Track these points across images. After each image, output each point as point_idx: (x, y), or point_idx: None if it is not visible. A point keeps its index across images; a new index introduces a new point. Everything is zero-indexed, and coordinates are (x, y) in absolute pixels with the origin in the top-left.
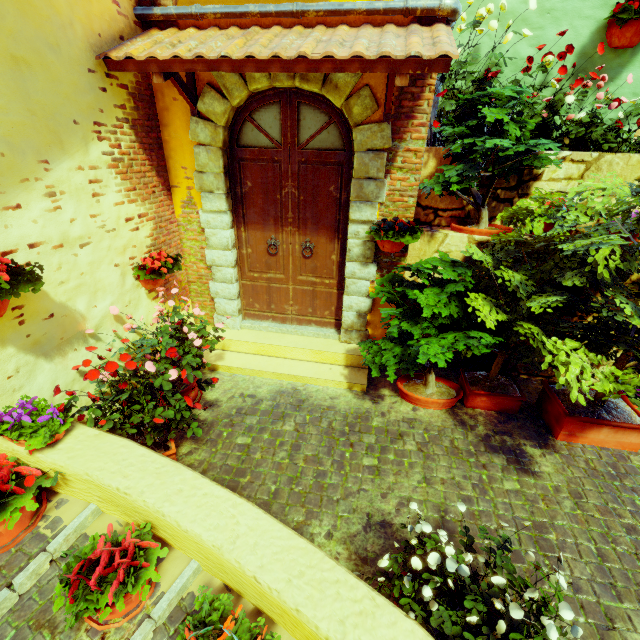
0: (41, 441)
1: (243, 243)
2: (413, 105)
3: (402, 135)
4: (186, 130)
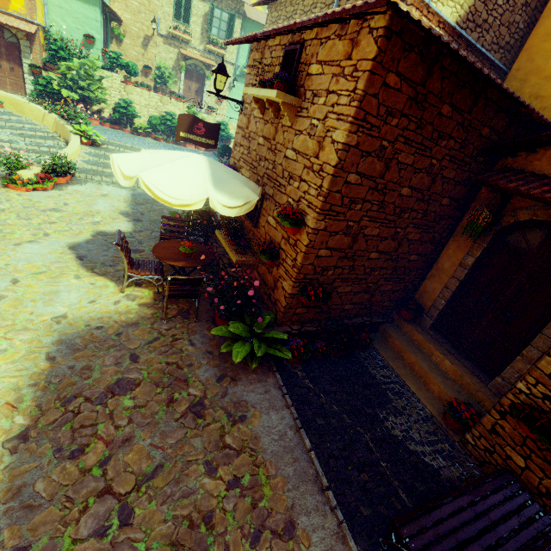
0: None
1: None
2: (34, 39)
3: (33, 45)
4: None
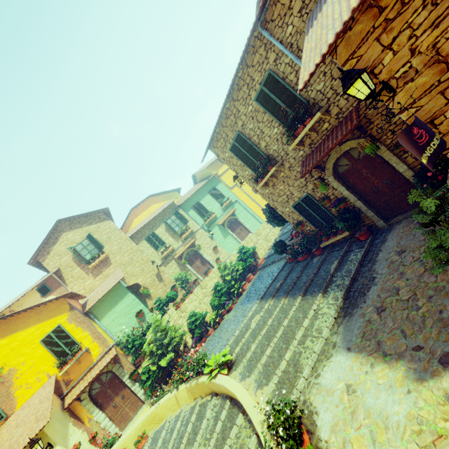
0: None
1: (108, 413)
2: (118, 357)
3: (120, 362)
4: (80, 406)
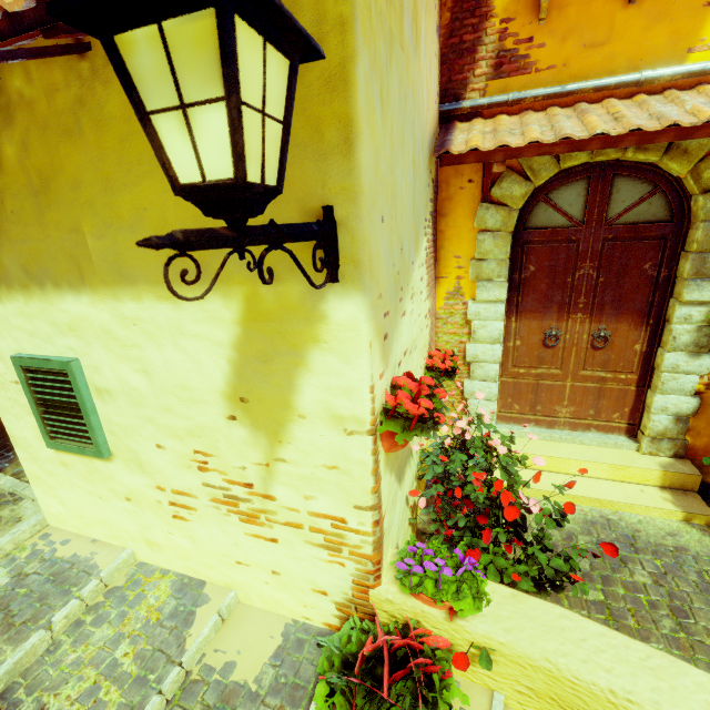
0: (471, 604)
1: (511, 334)
2: None
3: None
4: (468, 218)
